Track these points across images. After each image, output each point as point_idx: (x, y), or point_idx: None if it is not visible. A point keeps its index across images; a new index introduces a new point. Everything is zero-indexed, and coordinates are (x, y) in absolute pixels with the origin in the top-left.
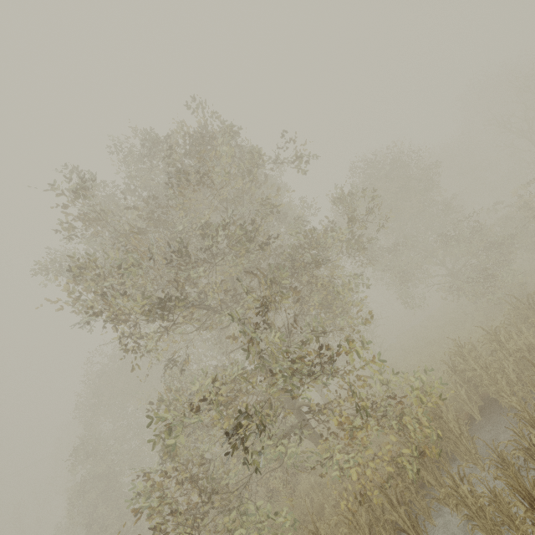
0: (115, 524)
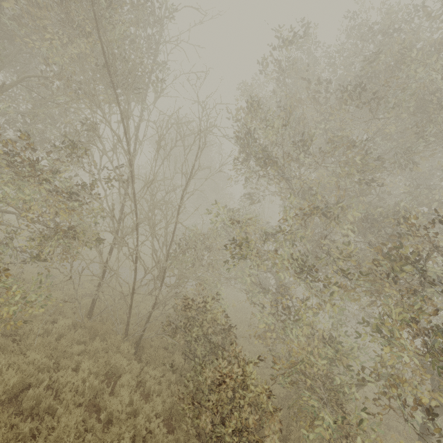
0: None
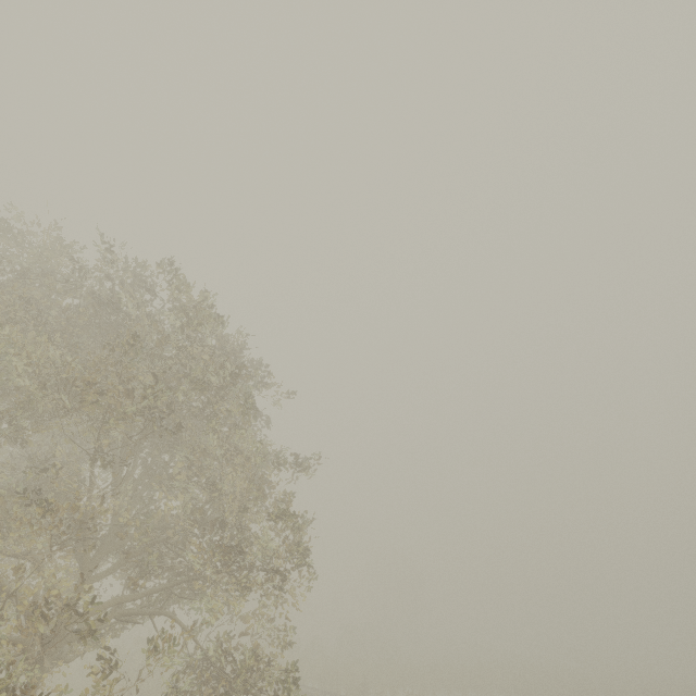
0: None
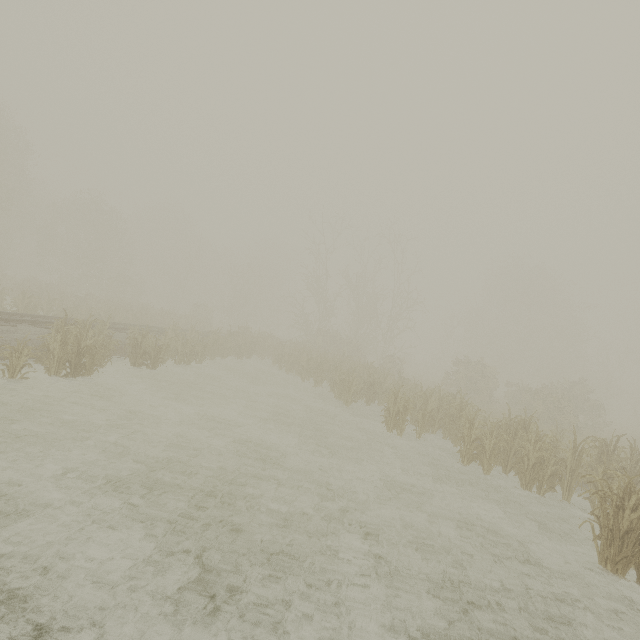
0: None
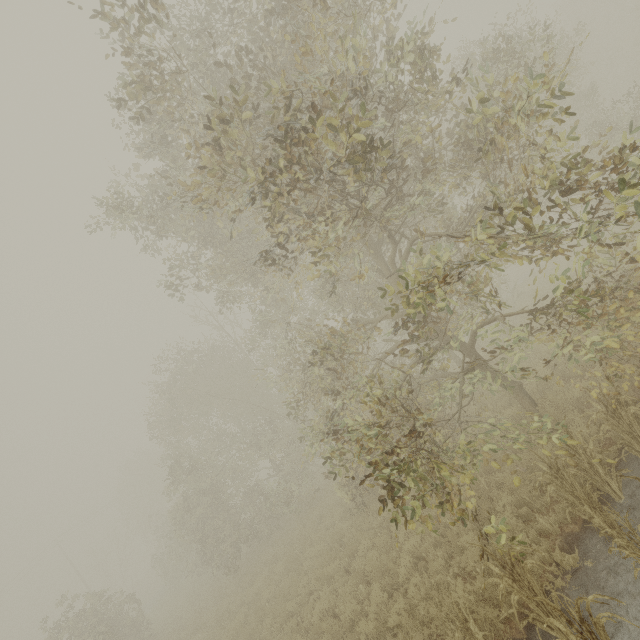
0: (233, 534)
